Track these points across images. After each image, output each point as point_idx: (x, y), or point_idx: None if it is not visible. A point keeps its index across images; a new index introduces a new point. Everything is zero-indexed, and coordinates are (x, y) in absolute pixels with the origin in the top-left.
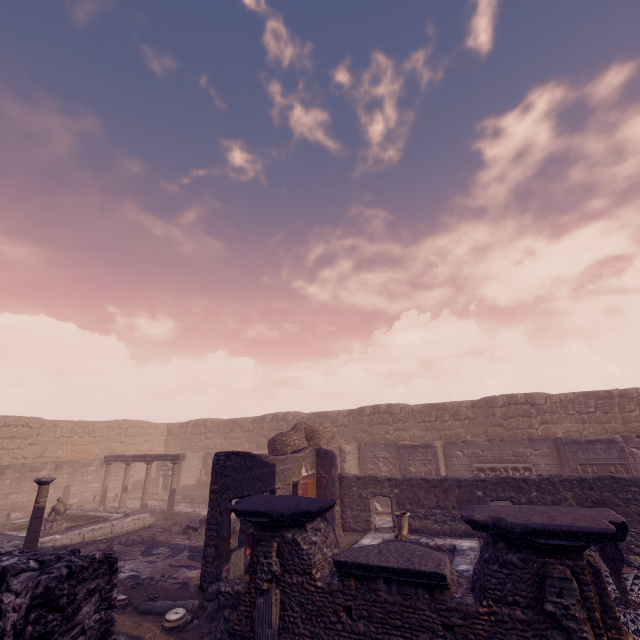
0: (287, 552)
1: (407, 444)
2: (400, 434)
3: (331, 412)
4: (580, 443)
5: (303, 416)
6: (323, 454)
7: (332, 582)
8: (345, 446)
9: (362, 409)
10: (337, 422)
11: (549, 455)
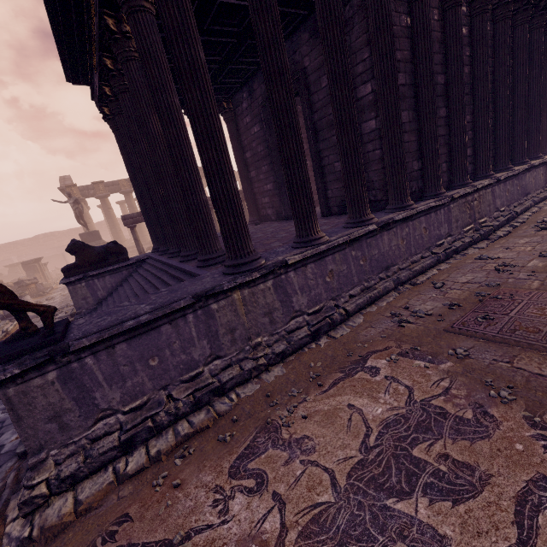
0: None
1: None
2: None
3: None
4: (60, 247)
5: None
6: None
7: None
8: None
9: None
10: None
11: (56, 252)
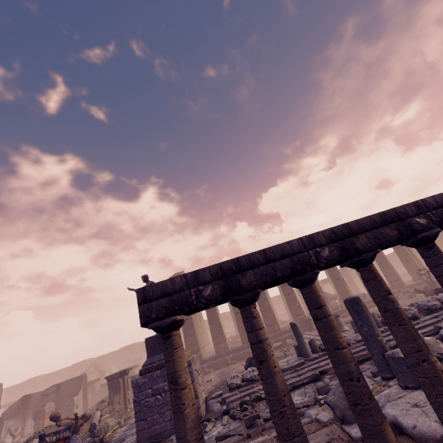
0: (92, 388)
1: (133, 359)
2: (136, 355)
3: (107, 354)
4: None
5: (94, 359)
6: (101, 371)
7: (100, 389)
8: (111, 367)
9: (121, 349)
10: (110, 358)
11: None
